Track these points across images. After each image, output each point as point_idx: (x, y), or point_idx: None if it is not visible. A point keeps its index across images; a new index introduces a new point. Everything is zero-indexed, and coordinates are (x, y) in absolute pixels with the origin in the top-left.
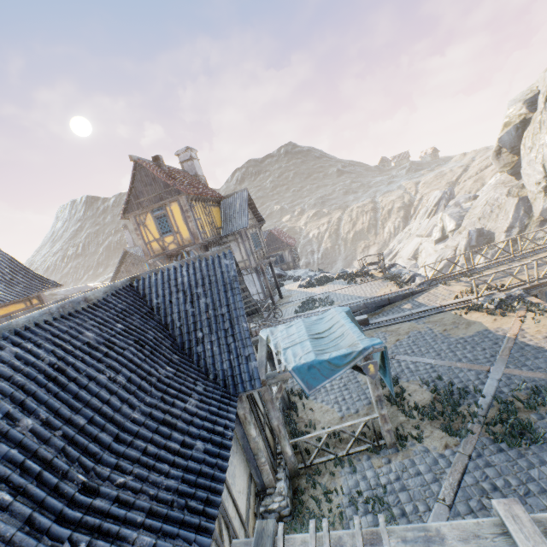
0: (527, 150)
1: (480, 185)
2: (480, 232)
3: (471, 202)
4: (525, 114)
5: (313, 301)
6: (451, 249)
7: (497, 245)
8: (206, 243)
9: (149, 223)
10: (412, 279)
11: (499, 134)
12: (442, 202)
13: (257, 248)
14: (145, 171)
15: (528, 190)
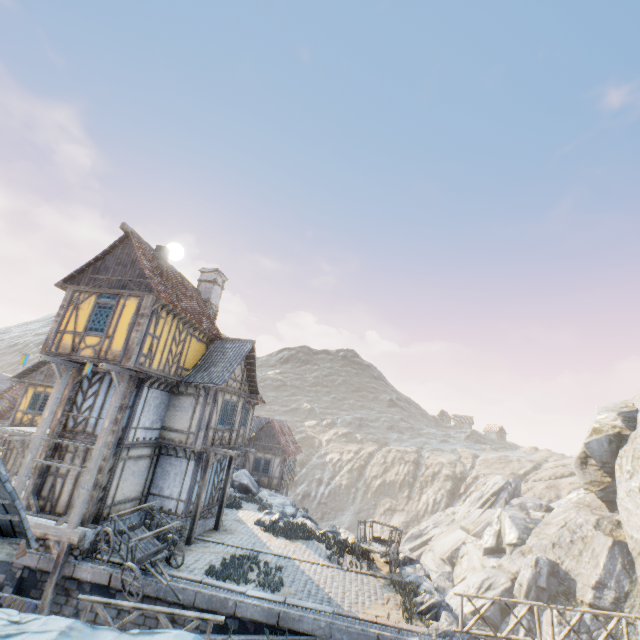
0: (626, 474)
1: (555, 495)
2: (554, 567)
3: (542, 513)
4: (620, 427)
5: (253, 562)
6: (507, 576)
7: (579, 606)
8: (146, 375)
9: (85, 307)
10: (435, 609)
11: (586, 438)
12: (503, 493)
13: (224, 425)
14: (131, 249)
15: (628, 533)
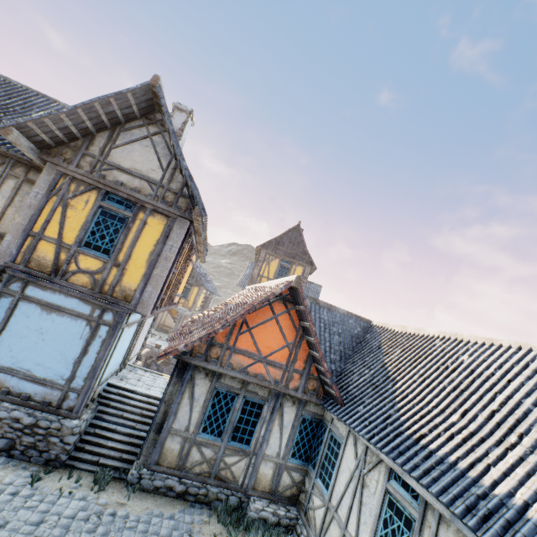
0: None
1: None
2: None
3: None
4: None
5: None
6: None
7: None
8: None
9: (272, 264)
10: None
11: None
12: None
13: None
14: (297, 234)
15: None
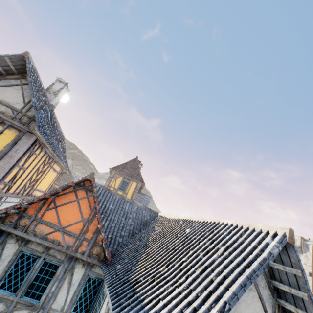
0: None
1: None
2: None
3: None
4: None
5: None
6: None
7: None
8: None
9: (118, 180)
10: None
11: None
12: None
13: None
14: (135, 163)
15: None
